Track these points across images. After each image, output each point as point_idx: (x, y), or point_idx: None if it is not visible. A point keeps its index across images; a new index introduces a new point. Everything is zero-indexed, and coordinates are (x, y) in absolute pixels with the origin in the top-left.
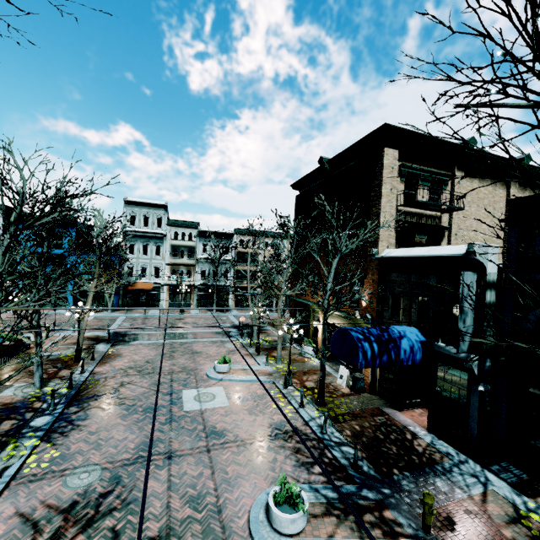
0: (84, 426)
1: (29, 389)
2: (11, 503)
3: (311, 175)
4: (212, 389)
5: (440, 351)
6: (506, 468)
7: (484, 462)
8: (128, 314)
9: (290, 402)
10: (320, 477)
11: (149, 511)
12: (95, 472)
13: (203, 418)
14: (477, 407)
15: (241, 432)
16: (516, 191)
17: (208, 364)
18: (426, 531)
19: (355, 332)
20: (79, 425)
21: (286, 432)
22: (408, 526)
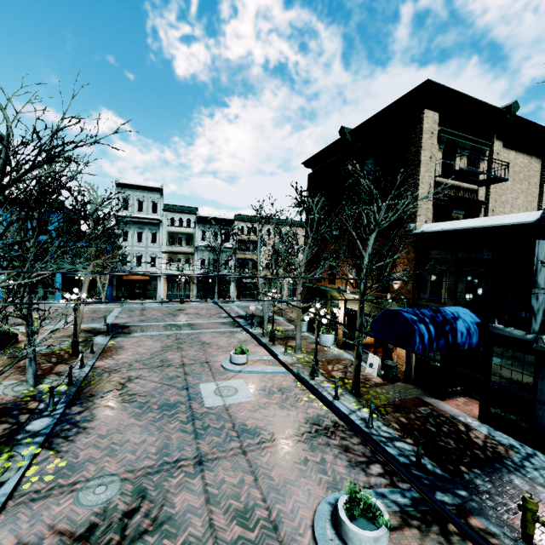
0: (92, 428)
1: (21, 387)
2: (10, 530)
3: (328, 149)
4: (232, 382)
5: (499, 333)
6: None
7: None
8: (124, 305)
9: (322, 394)
10: (380, 480)
11: (189, 533)
12: (113, 484)
13: (230, 415)
14: None
15: (276, 429)
16: None
17: (222, 355)
18: (528, 541)
19: (408, 313)
20: (86, 427)
21: (326, 427)
22: (504, 535)
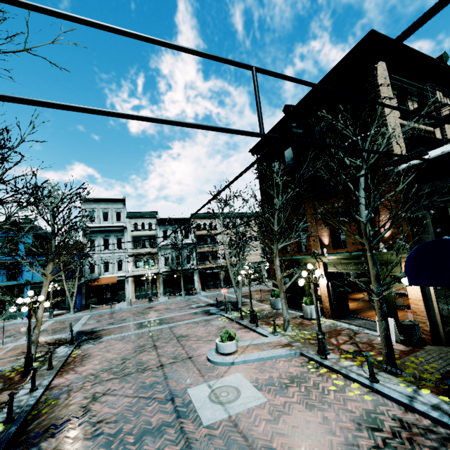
0: None
1: None
2: None
3: (274, 130)
4: (227, 379)
5: None
6: None
7: None
8: (93, 312)
9: (350, 377)
10: None
11: None
12: None
13: (243, 435)
14: None
15: None
16: None
17: (204, 346)
18: None
19: None
20: None
21: (395, 432)
22: None
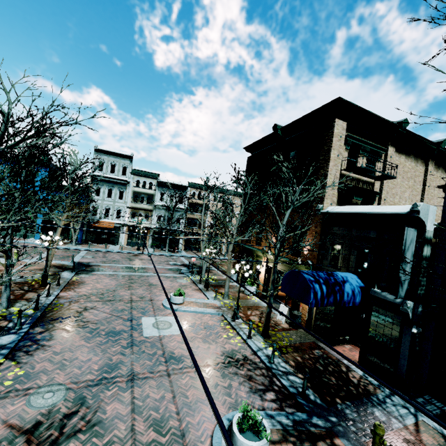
0: (49, 346)
1: None
2: None
3: (264, 139)
4: (168, 318)
5: (377, 296)
6: (429, 401)
7: (411, 395)
8: (90, 248)
9: (239, 333)
10: (272, 404)
11: (114, 434)
12: (60, 392)
13: (162, 344)
14: (407, 347)
15: (197, 358)
16: (433, 169)
17: (164, 295)
18: None
19: (307, 275)
20: (44, 345)
21: (237, 360)
22: None
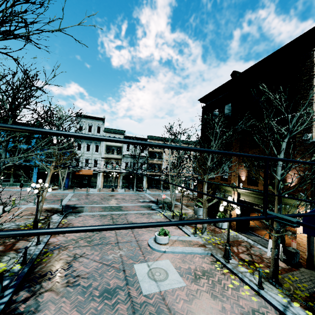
0: None
1: None
2: None
3: (220, 88)
4: (160, 263)
5: None
6: None
7: None
8: (75, 191)
9: (244, 281)
10: None
11: None
12: None
13: (168, 307)
14: None
15: None
16: None
17: (146, 234)
18: None
19: None
20: None
21: None
22: None
